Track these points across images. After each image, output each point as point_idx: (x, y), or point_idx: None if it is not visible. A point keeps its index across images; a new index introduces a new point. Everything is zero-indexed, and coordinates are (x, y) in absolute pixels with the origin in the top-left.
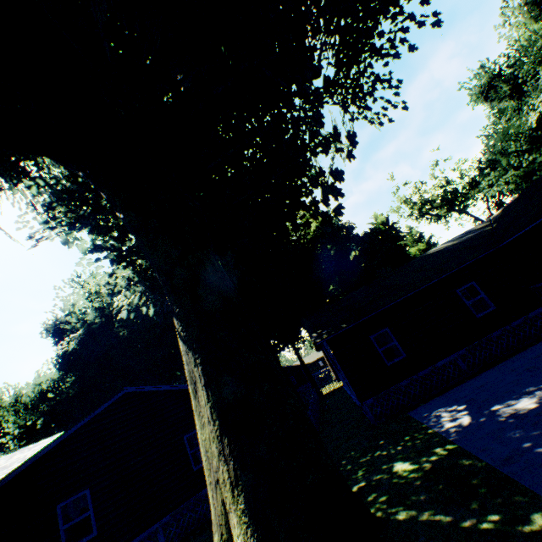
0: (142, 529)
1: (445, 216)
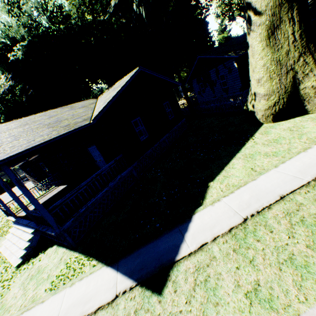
0: (161, 137)
1: (235, 18)
